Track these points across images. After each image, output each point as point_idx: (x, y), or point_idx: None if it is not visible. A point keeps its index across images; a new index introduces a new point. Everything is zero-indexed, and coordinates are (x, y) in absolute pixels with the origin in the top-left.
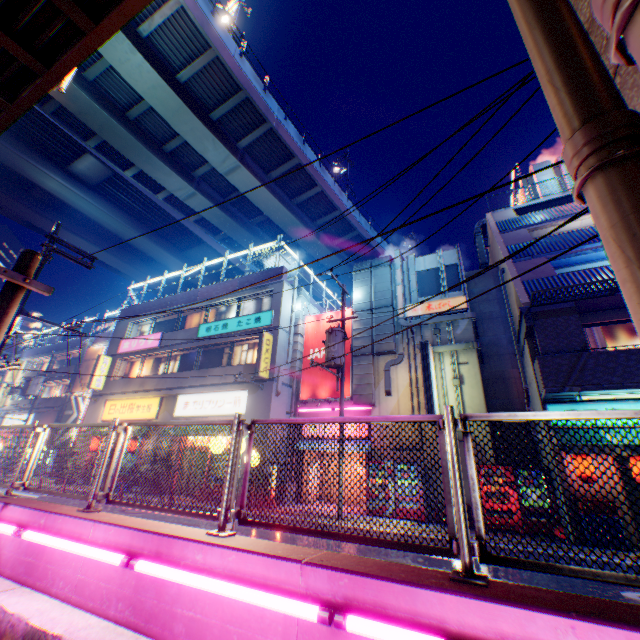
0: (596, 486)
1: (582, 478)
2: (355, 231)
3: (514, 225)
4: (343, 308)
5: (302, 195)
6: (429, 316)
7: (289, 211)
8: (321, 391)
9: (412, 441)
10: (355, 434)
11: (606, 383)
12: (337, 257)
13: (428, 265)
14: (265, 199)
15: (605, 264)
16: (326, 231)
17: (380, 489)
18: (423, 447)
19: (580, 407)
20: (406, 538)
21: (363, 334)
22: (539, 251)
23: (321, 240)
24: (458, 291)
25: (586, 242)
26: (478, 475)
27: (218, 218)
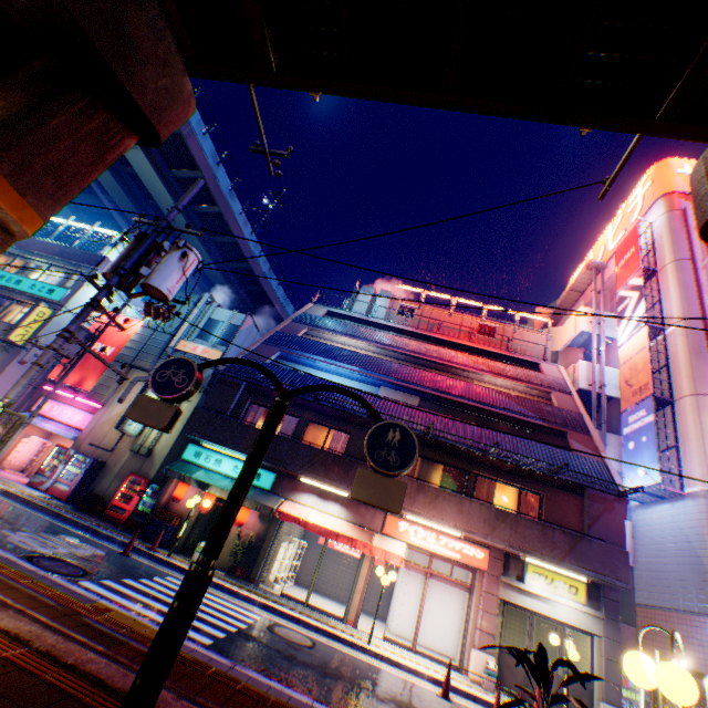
0: (186, 507)
1: (173, 496)
2: (248, 264)
3: (307, 320)
4: (116, 316)
5: (202, 206)
6: (194, 356)
7: (183, 213)
8: (71, 377)
9: (112, 444)
10: (78, 424)
11: (216, 438)
12: (225, 279)
13: (223, 317)
14: (160, 190)
15: (318, 373)
16: (222, 250)
17: (53, 469)
18: (116, 451)
19: (207, 452)
20: (8, 494)
21: (136, 346)
22: (285, 344)
23: (212, 255)
24: (226, 347)
25: (311, 352)
26: (127, 479)
27: (108, 180)
